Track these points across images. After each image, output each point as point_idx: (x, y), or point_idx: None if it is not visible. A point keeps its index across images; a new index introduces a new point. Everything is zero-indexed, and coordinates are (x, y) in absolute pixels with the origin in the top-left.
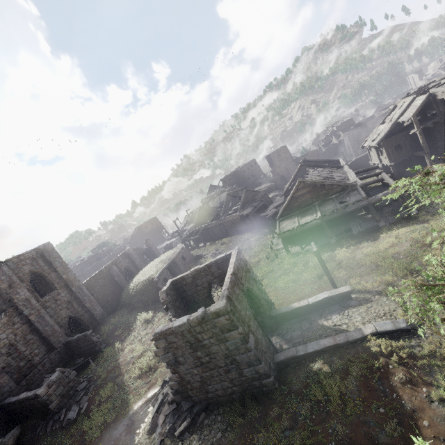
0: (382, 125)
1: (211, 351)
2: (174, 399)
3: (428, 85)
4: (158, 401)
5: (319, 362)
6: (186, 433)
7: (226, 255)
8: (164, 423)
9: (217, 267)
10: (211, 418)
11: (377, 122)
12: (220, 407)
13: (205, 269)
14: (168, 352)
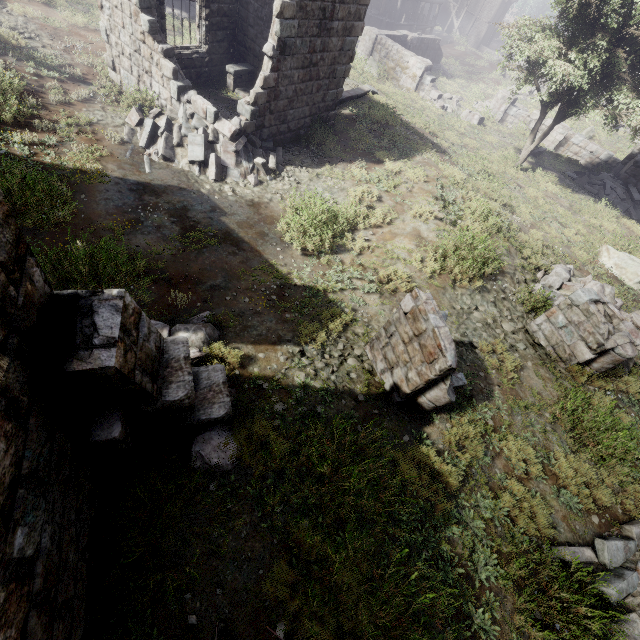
0: None
1: (329, 45)
2: (246, 128)
3: None
4: (197, 141)
5: (346, 110)
6: (281, 166)
7: None
8: (237, 163)
9: None
10: (288, 155)
11: None
12: (285, 147)
13: None
14: (295, 17)
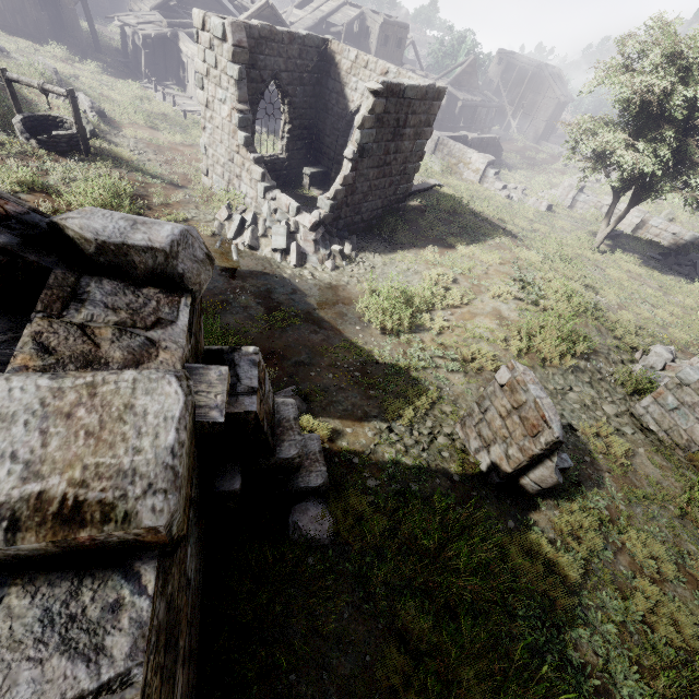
0: (299, 10)
1: (402, 148)
2: (325, 219)
3: (349, 1)
4: (280, 232)
5: (414, 201)
6: (355, 252)
7: (320, 38)
8: (316, 250)
9: (300, 51)
10: (362, 243)
11: (223, 0)
12: (358, 236)
13: (284, 40)
14: (374, 127)
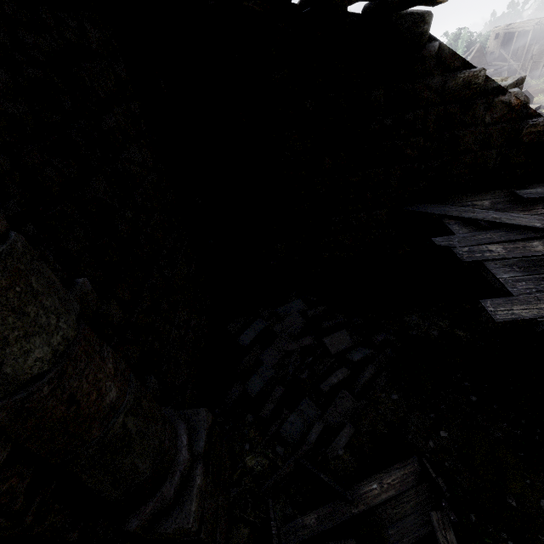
0: None
1: None
2: None
3: None
4: None
5: None
6: None
7: None
8: None
9: None
10: None
11: None
12: None
13: None
14: None
